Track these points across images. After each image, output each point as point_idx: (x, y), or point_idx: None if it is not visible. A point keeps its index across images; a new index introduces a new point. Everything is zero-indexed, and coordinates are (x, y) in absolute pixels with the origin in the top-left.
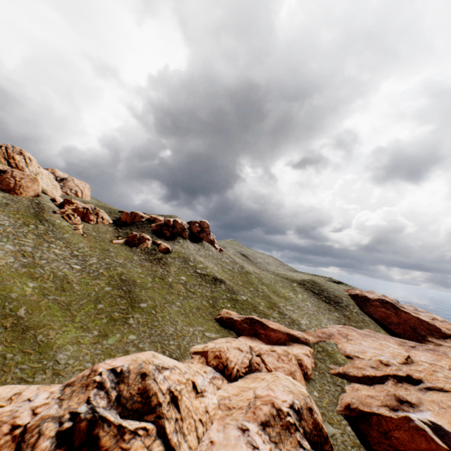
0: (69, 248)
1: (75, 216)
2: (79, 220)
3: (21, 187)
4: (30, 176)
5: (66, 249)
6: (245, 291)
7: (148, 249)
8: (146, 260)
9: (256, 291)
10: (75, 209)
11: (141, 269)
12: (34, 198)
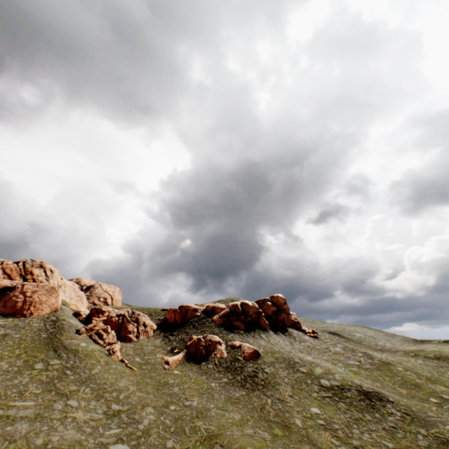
0: (102, 398)
1: (107, 331)
2: (113, 335)
3: (32, 305)
4: (46, 286)
5: (97, 404)
6: (432, 408)
7: (225, 360)
8: (232, 385)
9: (446, 402)
10: (106, 320)
11: (237, 410)
12: (50, 317)
